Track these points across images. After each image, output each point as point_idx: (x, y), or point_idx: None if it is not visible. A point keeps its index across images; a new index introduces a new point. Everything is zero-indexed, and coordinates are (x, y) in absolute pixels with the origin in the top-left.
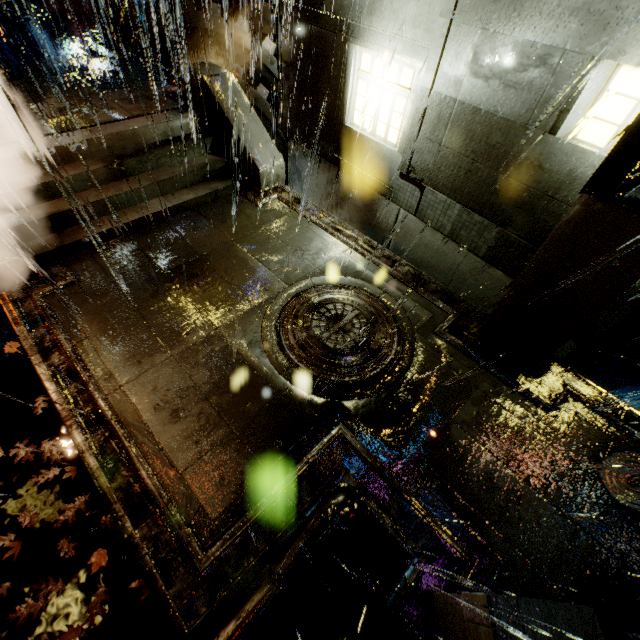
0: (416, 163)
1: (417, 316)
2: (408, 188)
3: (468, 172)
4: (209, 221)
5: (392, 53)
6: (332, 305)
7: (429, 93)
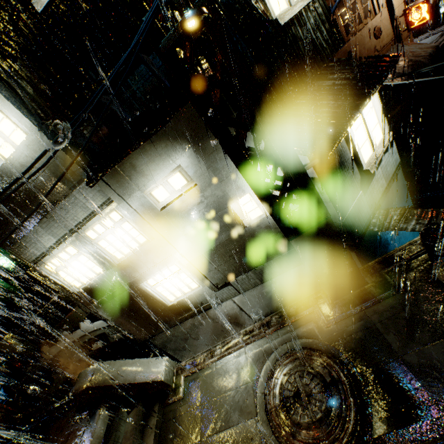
0: (215, 281)
1: (311, 332)
2: (224, 290)
3: (237, 262)
4: None
5: (160, 270)
6: (285, 390)
7: (190, 263)
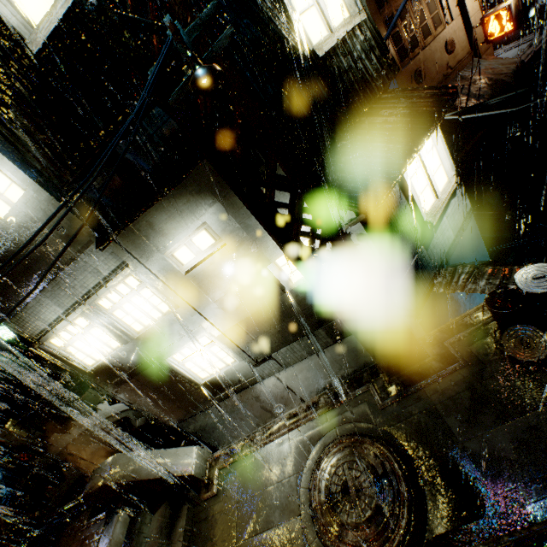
0: (254, 355)
1: (363, 414)
2: (265, 365)
3: (279, 332)
4: None
5: (187, 343)
6: (332, 485)
7: (223, 334)
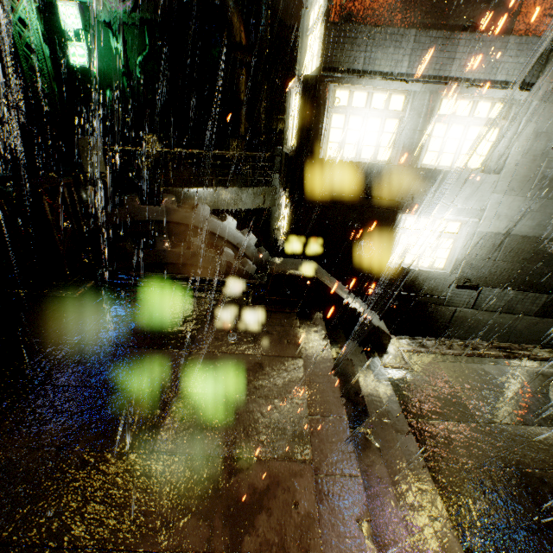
0: (471, 275)
1: None
2: (465, 293)
3: (519, 271)
4: (432, 420)
5: (447, 215)
6: None
7: (485, 234)
